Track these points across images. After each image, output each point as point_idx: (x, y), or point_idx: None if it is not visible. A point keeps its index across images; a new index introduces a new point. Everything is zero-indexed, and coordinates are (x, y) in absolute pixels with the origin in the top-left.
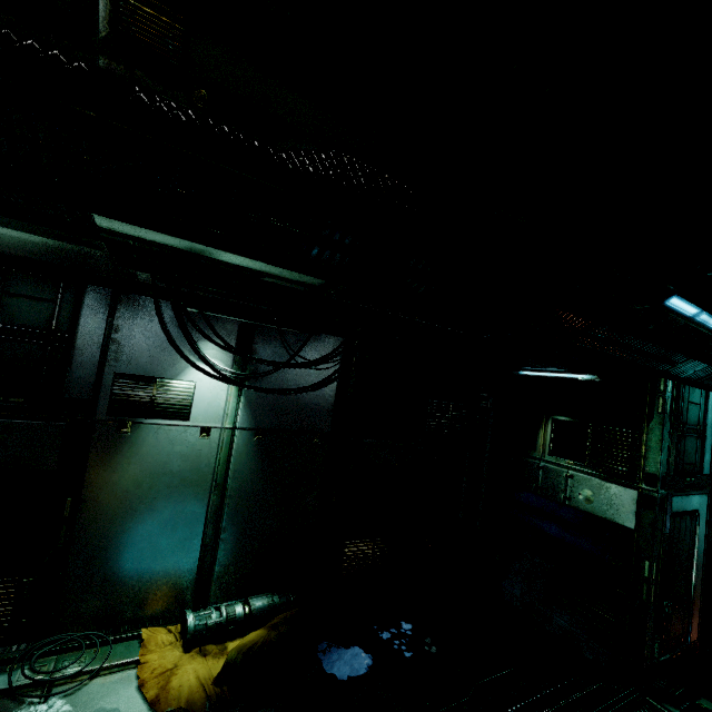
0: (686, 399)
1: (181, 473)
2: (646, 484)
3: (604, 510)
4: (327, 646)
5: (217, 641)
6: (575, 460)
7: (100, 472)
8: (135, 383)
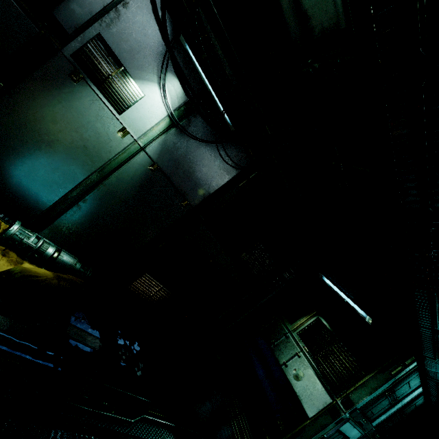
0: (409, 380)
1: (87, 142)
2: (342, 403)
3: (302, 391)
4: (82, 317)
5: (21, 255)
6: (310, 350)
7: (36, 88)
8: (106, 54)
